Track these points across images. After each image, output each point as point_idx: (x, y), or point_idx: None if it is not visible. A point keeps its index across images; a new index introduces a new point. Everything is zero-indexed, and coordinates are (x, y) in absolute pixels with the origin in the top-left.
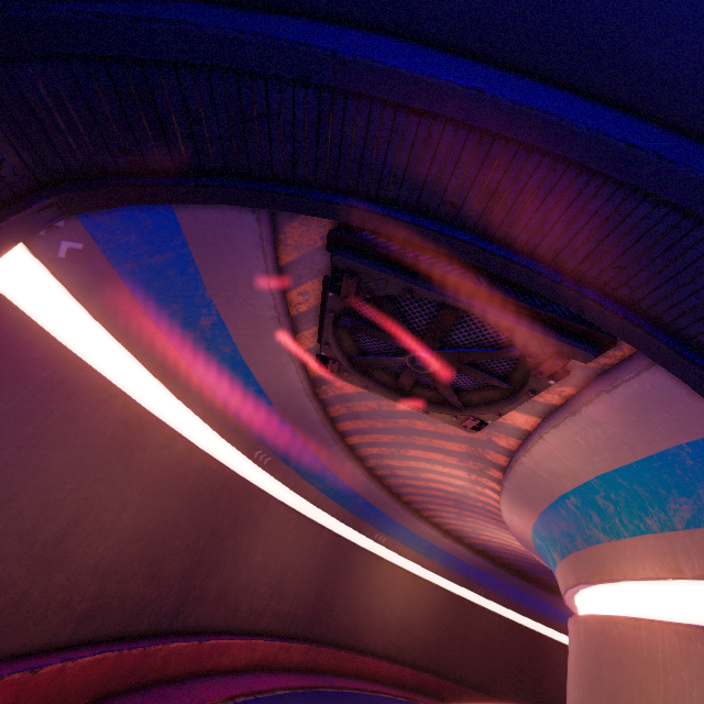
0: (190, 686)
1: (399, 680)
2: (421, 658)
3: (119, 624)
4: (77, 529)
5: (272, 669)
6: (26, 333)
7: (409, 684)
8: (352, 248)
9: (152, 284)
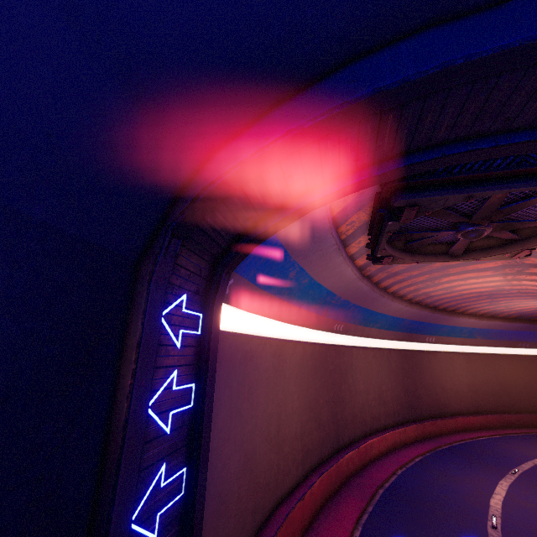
0: (367, 474)
1: (486, 424)
2: (496, 405)
3: (317, 457)
4: (281, 421)
5: (401, 446)
6: (227, 342)
7: (495, 425)
8: (408, 188)
9: (263, 273)
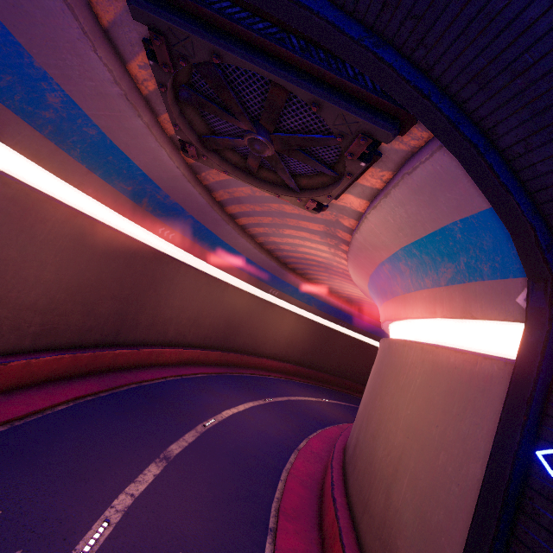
0: (135, 372)
1: (284, 370)
2: (299, 359)
3: (70, 340)
4: (2, 281)
5: (196, 364)
6: None
7: (290, 372)
8: None
9: None
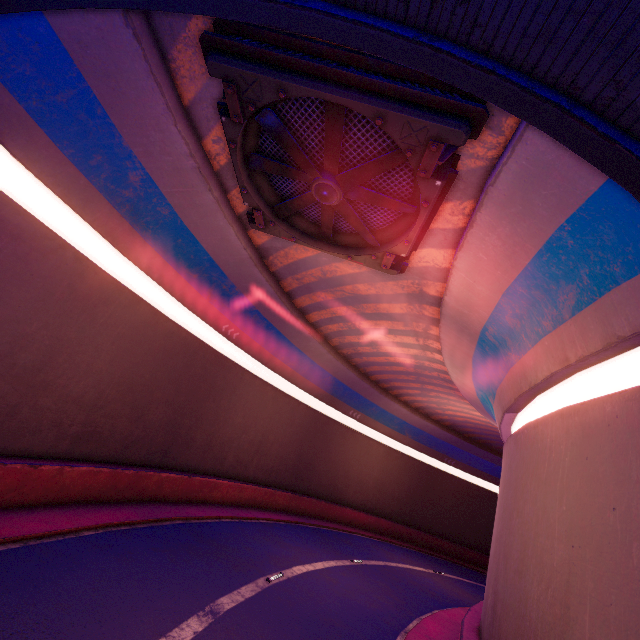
0: (183, 507)
1: (376, 527)
2: (396, 512)
3: (112, 451)
4: (54, 363)
5: (259, 508)
6: None
7: (385, 531)
8: (224, 51)
9: (66, 128)
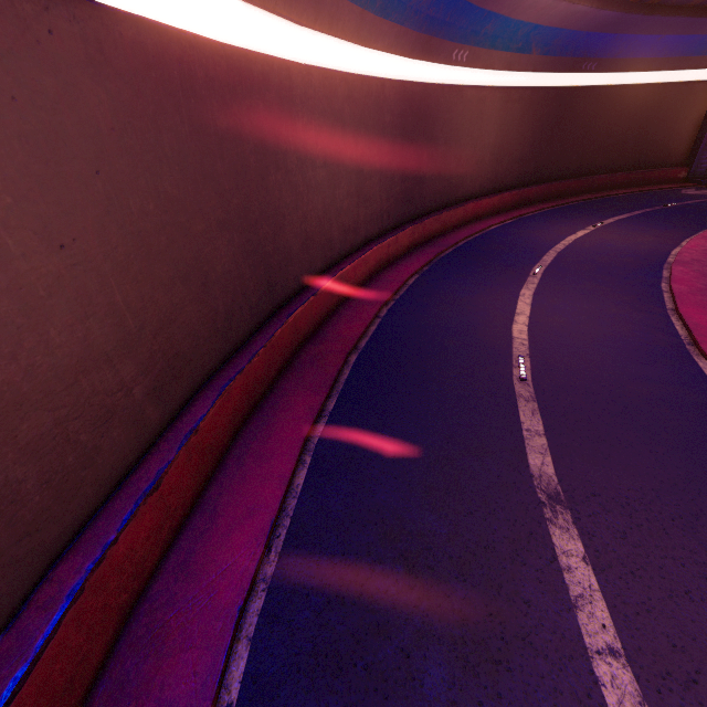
0: (332, 331)
1: (500, 207)
2: (518, 177)
3: (214, 352)
4: None
5: (388, 264)
6: None
7: (509, 206)
8: None
9: None
